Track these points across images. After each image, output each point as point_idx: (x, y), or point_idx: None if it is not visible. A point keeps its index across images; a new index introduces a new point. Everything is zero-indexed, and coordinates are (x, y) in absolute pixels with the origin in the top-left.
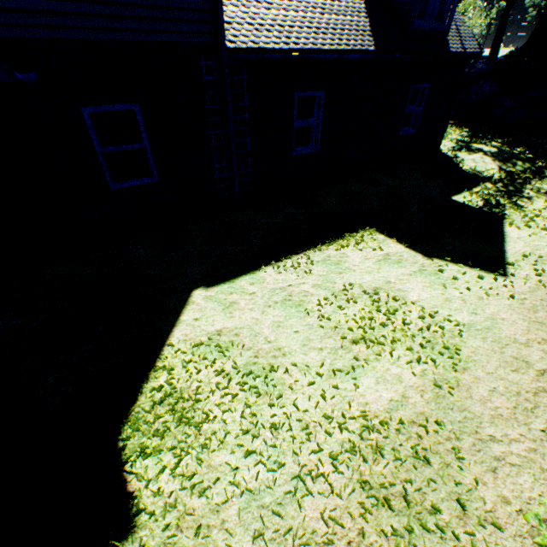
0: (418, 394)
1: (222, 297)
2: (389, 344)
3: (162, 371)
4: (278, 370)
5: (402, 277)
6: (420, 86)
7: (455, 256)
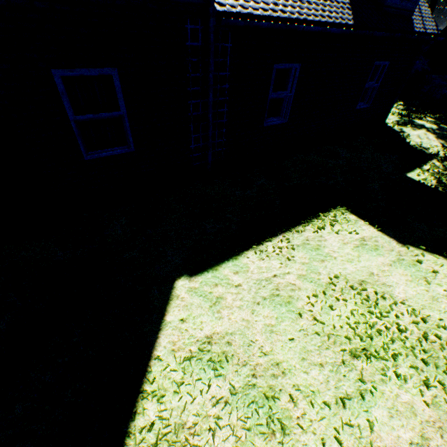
0: (437, 433)
1: (207, 289)
2: (392, 361)
3: (151, 399)
4: (280, 396)
5: (383, 268)
6: (381, 63)
7: (427, 244)
